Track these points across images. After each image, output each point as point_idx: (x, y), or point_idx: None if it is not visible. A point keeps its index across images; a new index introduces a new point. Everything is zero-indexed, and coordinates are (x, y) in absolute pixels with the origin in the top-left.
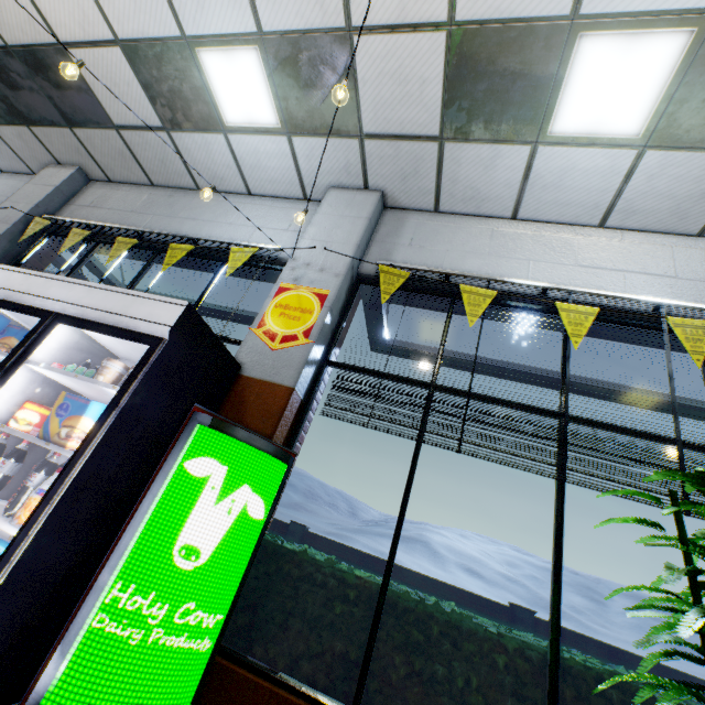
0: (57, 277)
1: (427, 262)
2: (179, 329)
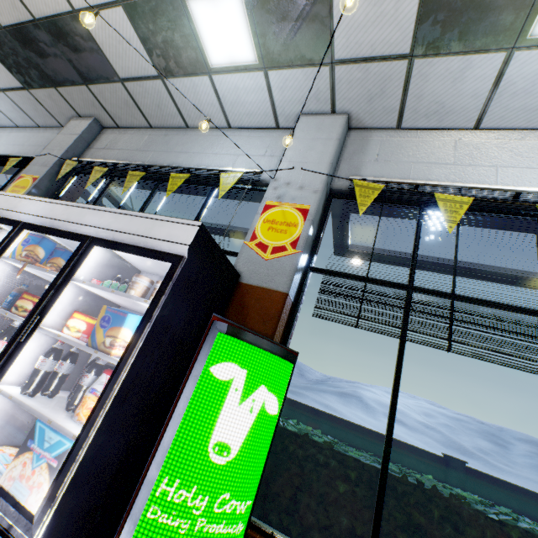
0: (89, 206)
1: (395, 175)
2: (194, 247)
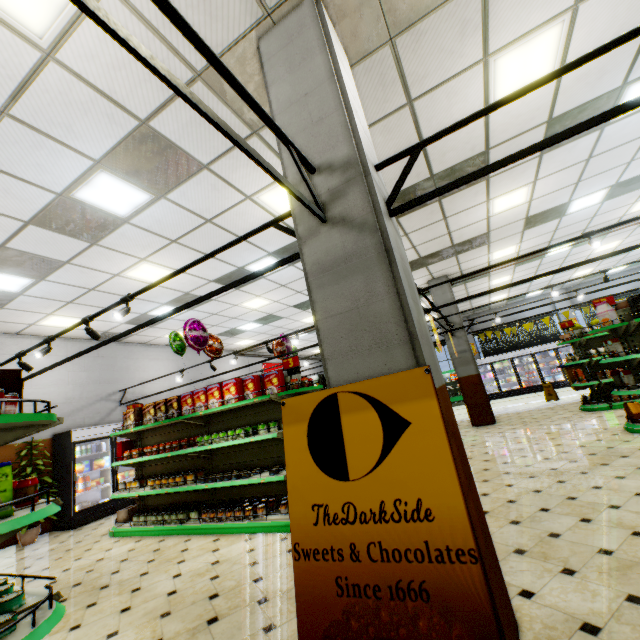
0: (546, 344)
1: (586, 299)
2: None
